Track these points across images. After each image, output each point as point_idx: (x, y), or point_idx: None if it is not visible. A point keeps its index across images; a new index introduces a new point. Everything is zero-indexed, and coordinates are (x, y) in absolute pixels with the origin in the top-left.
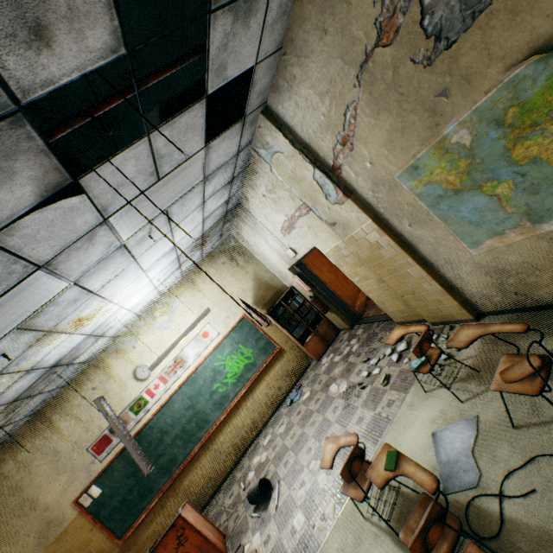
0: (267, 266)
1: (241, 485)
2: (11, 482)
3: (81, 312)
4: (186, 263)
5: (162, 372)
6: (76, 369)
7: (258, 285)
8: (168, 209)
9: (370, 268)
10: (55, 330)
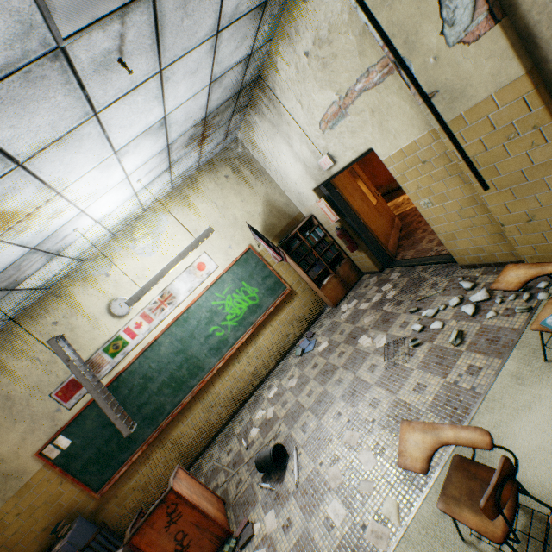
0: (282, 187)
1: (242, 442)
2: None
3: (1, 200)
4: (178, 166)
5: (144, 309)
6: (26, 297)
7: (269, 210)
8: None
9: (459, 181)
10: None
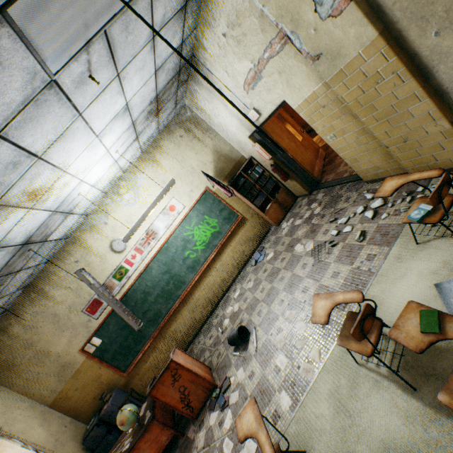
0: (225, 138)
1: (219, 329)
2: (22, 340)
3: (31, 182)
4: (143, 135)
5: (136, 244)
6: (54, 246)
7: (218, 158)
8: (107, 30)
9: (351, 117)
10: (4, 203)
